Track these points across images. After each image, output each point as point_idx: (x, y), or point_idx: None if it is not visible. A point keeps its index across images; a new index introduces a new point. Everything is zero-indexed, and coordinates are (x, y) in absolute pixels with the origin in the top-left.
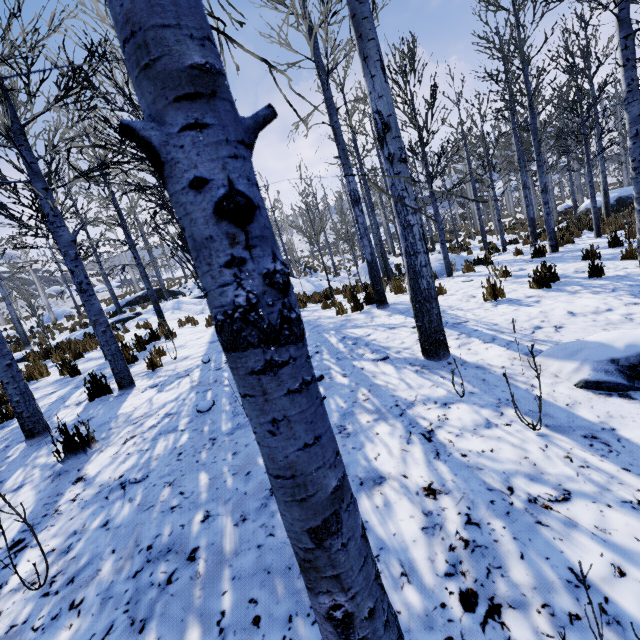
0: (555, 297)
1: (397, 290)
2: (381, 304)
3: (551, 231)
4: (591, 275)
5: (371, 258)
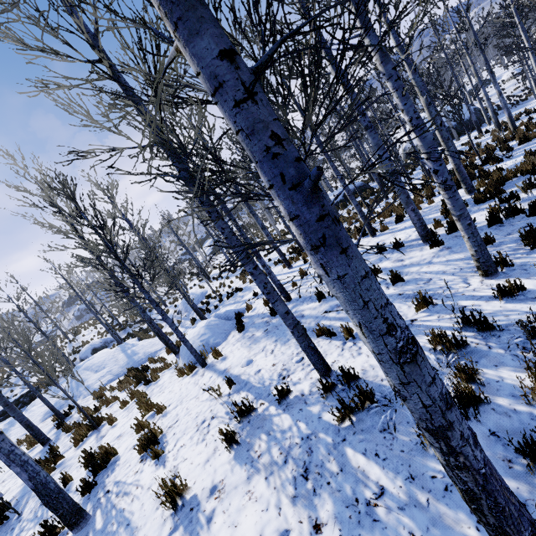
0: (231, 496)
1: (138, 428)
2: (73, 528)
3: (278, 286)
4: (281, 401)
5: (33, 483)
